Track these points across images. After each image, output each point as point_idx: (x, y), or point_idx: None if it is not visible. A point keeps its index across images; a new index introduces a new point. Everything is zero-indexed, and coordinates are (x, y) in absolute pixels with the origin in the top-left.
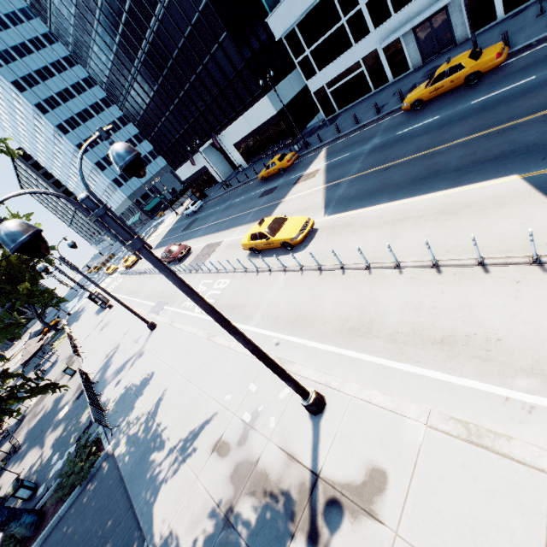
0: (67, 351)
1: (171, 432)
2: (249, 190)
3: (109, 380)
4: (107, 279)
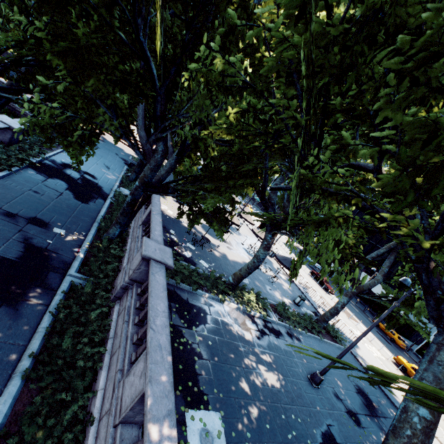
0: (247, 227)
1: (397, 396)
2: (361, 313)
3: (317, 305)
4: None
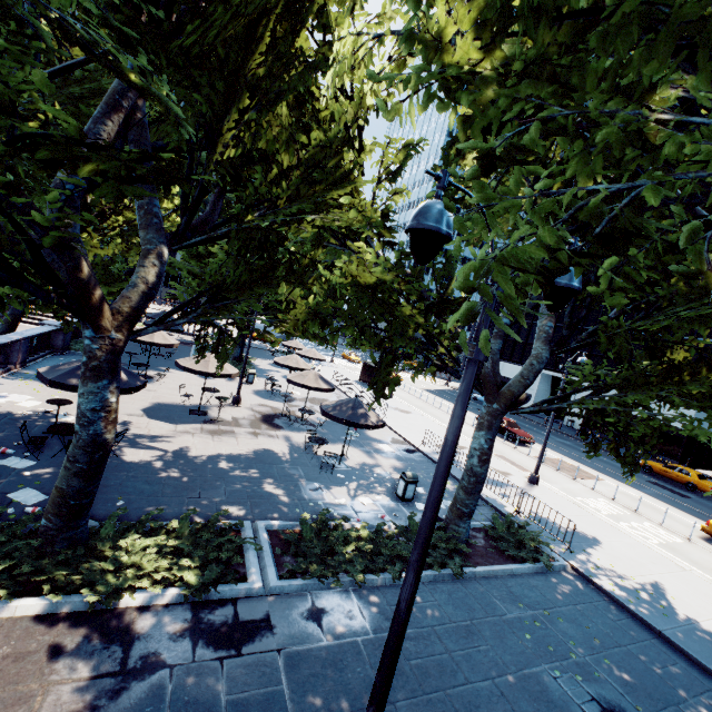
0: None
1: None
2: (609, 457)
3: None
4: (342, 359)
